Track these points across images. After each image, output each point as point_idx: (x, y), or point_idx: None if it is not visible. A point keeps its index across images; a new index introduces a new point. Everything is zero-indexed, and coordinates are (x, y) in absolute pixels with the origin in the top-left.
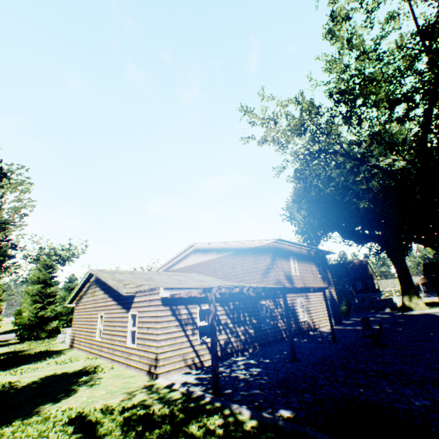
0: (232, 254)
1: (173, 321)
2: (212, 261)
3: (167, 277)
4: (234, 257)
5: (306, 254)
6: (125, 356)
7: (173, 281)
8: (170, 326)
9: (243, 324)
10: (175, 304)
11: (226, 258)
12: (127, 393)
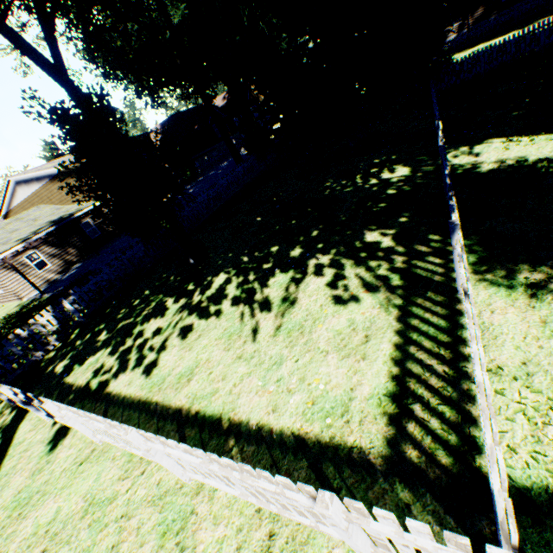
0: (50, 181)
1: (10, 273)
2: (41, 191)
3: (1, 233)
4: (54, 184)
5: None
6: (5, 298)
7: (6, 237)
8: (10, 276)
9: (72, 245)
10: (4, 264)
11: (49, 186)
12: (8, 312)
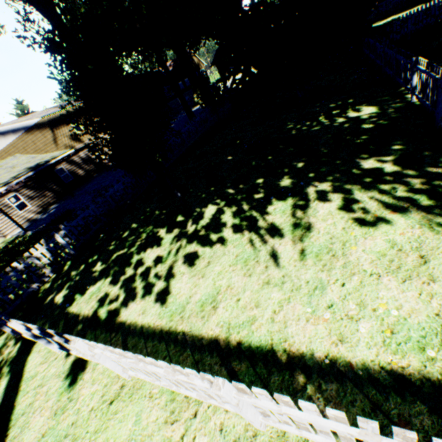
0: (25, 133)
1: None
2: (17, 142)
3: None
4: (28, 135)
5: None
6: None
7: None
8: None
9: (49, 189)
10: None
11: (24, 138)
12: None
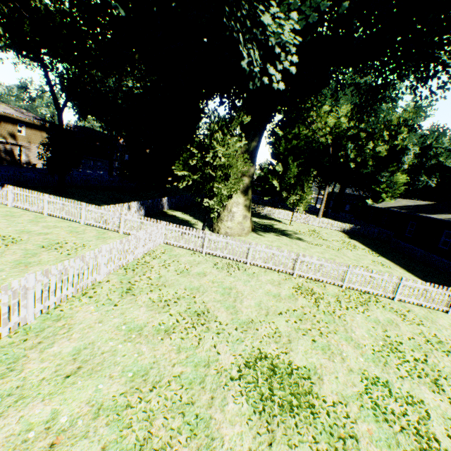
0: None
1: None
2: None
3: None
4: None
5: (41, 126)
6: None
7: None
8: None
9: None
10: None
11: None
12: None
